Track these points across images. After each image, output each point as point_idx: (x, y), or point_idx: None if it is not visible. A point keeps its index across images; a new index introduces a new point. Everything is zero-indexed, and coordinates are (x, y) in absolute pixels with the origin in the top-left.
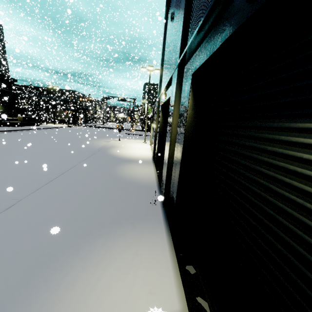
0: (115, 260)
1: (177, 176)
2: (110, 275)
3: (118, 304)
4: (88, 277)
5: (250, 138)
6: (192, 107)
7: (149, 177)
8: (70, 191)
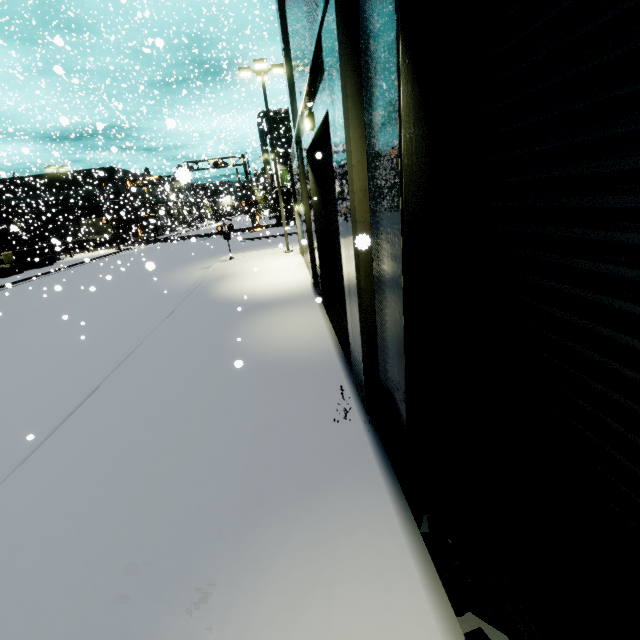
0: None
1: (397, 348)
2: None
3: None
4: None
5: None
6: (416, 111)
7: (317, 340)
8: (125, 428)
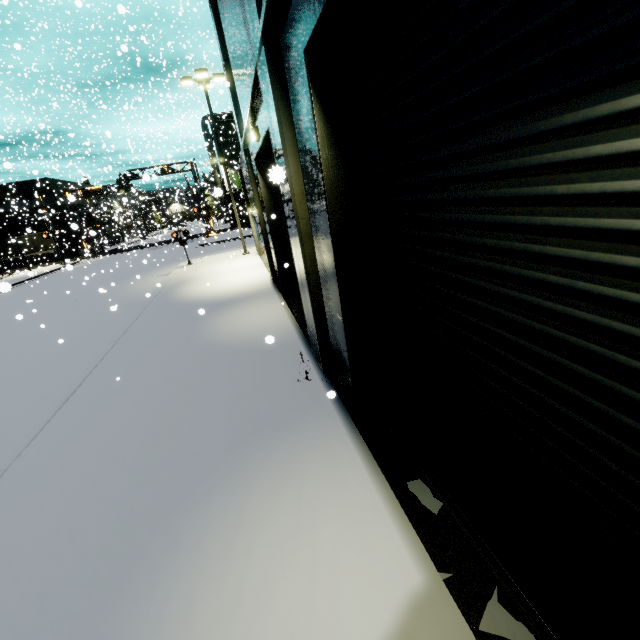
0: (262, 528)
1: (337, 311)
2: (262, 565)
3: (298, 620)
4: (216, 587)
5: (499, 177)
6: (328, 139)
7: (279, 326)
8: (115, 412)
